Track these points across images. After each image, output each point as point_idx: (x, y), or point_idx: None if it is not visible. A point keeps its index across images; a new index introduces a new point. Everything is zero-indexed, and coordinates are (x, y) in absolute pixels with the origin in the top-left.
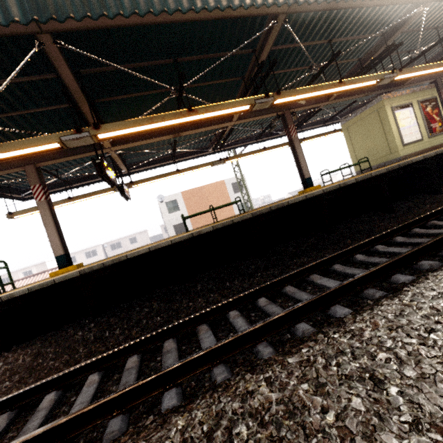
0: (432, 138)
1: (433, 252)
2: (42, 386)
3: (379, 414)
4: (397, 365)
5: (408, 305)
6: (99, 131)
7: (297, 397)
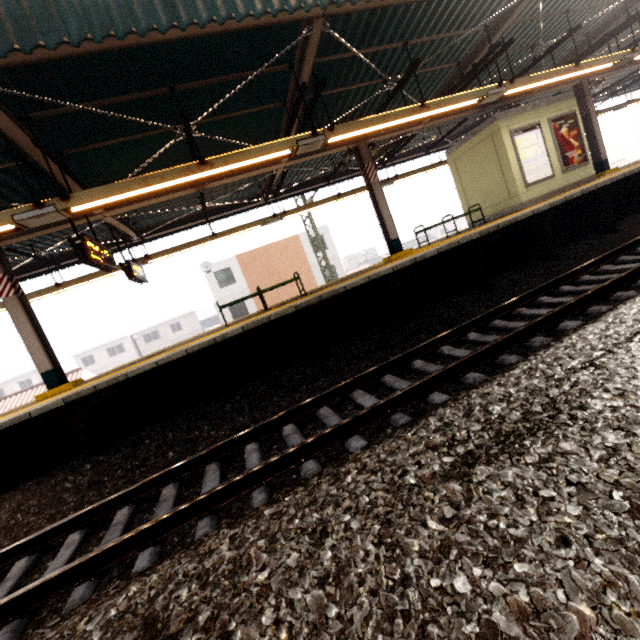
0: (568, 172)
1: (488, 360)
2: (12, 552)
3: (303, 570)
4: (351, 515)
5: (407, 440)
6: (69, 203)
7: (247, 555)
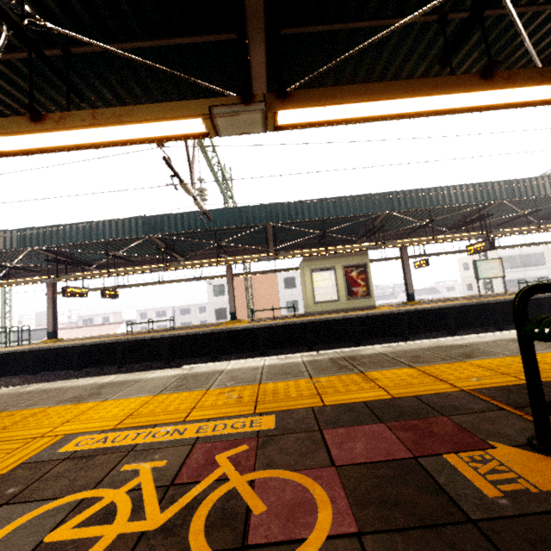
0: (352, 300)
1: None
2: None
3: None
4: None
5: None
6: (59, 279)
7: None
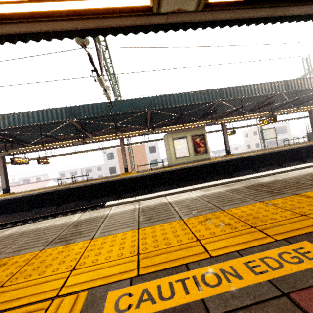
0: (197, 155)
1: None
2: None
3: None
4: None
5: None
6: (7, 152)
7: None
